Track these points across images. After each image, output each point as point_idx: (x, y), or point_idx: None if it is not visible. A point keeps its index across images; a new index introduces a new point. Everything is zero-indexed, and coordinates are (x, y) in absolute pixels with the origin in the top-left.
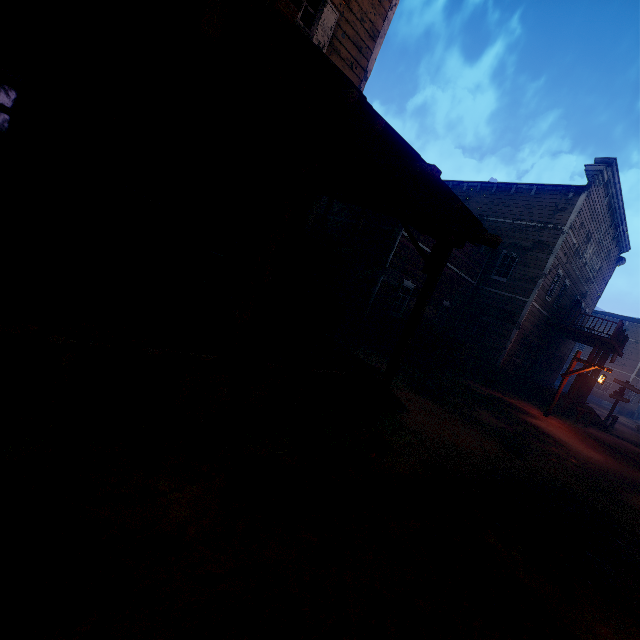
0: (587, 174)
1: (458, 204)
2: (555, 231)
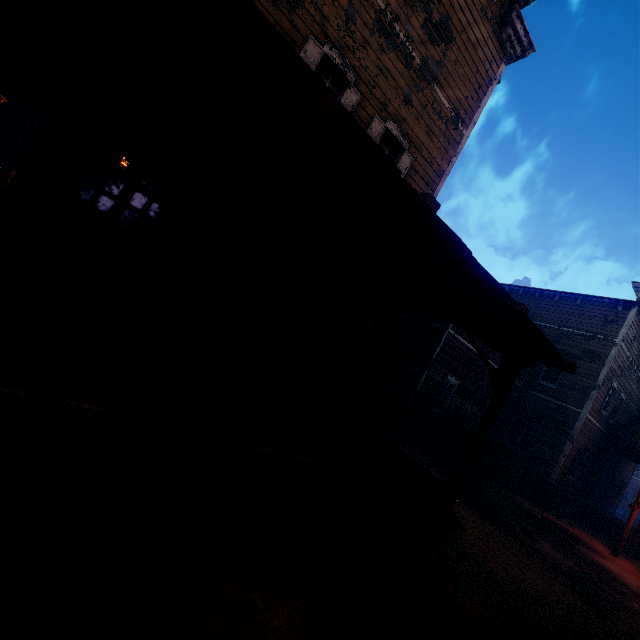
0: (635, 290)
1: (537, 333)
2: (606, 342)
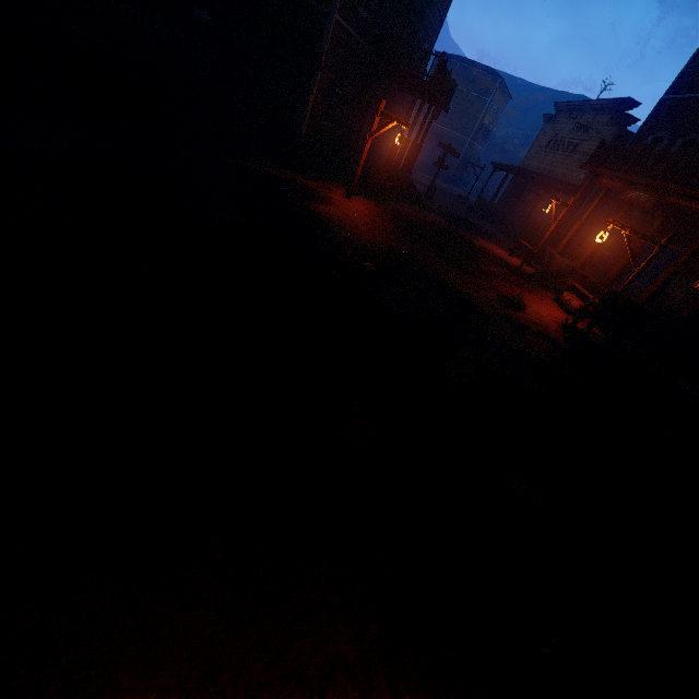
0: None
1: None
2: None
